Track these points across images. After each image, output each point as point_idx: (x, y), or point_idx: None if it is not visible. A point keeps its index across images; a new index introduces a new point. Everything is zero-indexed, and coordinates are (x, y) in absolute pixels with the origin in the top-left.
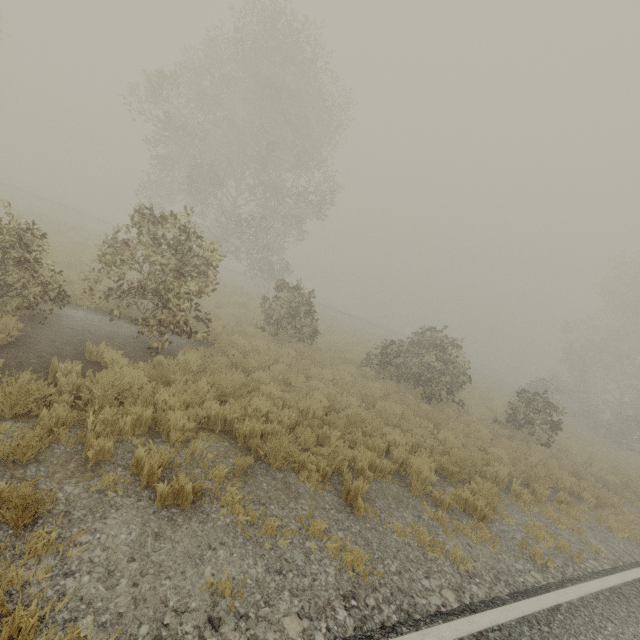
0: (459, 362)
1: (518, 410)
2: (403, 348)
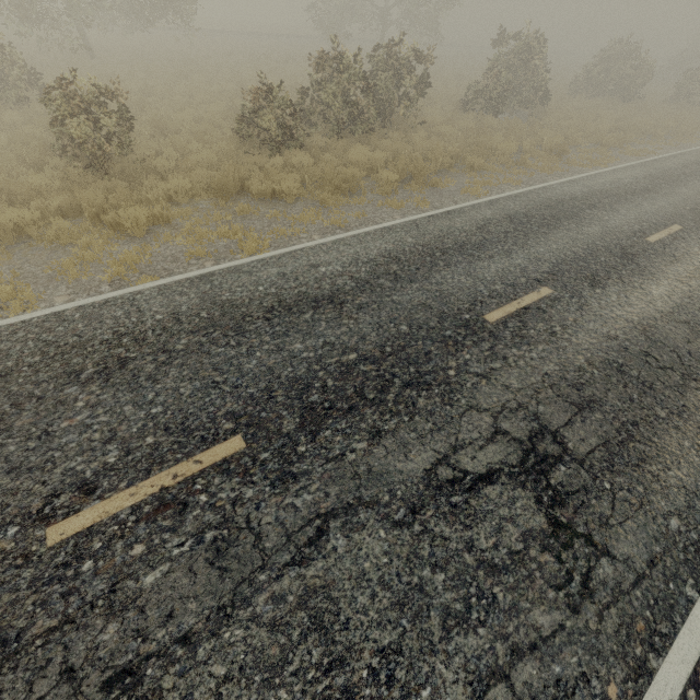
0: (650, 65)
1: (684, 87)
2: (602, 68)
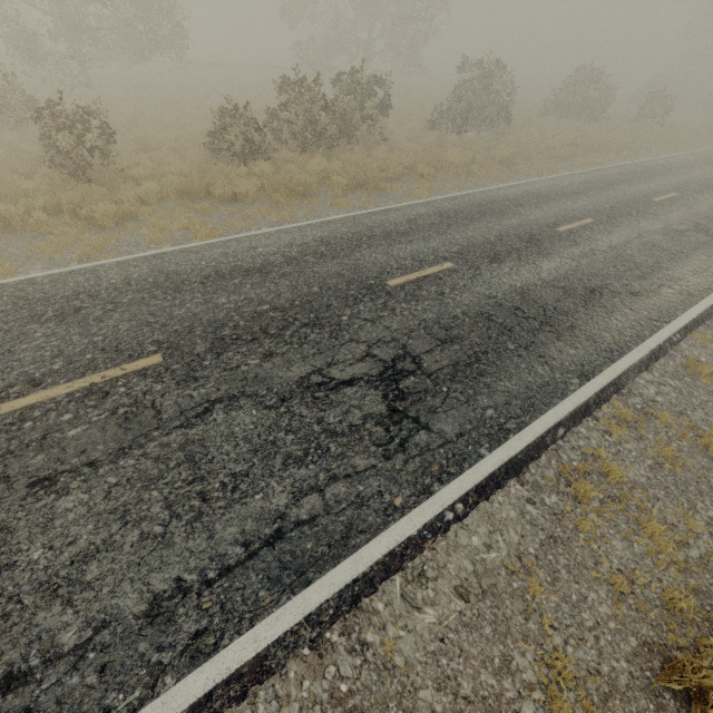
0: (611, 88)
1: (646, 108)
2: (569, 92)
